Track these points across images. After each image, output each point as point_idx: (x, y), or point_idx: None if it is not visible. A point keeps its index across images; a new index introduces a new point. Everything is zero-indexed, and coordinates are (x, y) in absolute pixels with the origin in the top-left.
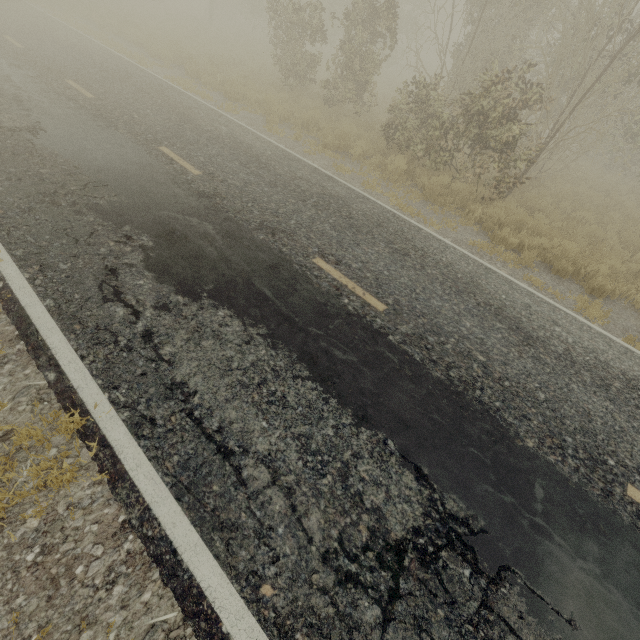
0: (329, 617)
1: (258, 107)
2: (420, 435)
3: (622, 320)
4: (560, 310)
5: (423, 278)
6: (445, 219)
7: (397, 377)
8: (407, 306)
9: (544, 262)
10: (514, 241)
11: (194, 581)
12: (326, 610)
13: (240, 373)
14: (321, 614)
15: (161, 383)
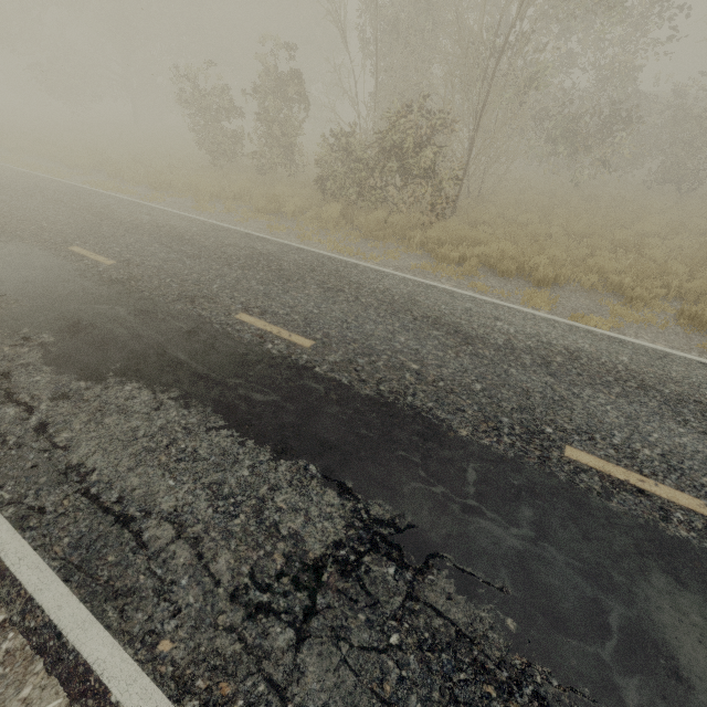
0: (236, 654)
1: (187, 191)
2: (345, 452)
3: (571, 302)
4: (503, 306)
5: (356, 308)
6: (387, 251)
7: (322, 404)
8: (337, 337)
9: (491, 268)
10: (455, 255)
11: (80, 659)
12: (233, 648)
13: (146, 440)
14: (227, 653)
15: (54, 470)
